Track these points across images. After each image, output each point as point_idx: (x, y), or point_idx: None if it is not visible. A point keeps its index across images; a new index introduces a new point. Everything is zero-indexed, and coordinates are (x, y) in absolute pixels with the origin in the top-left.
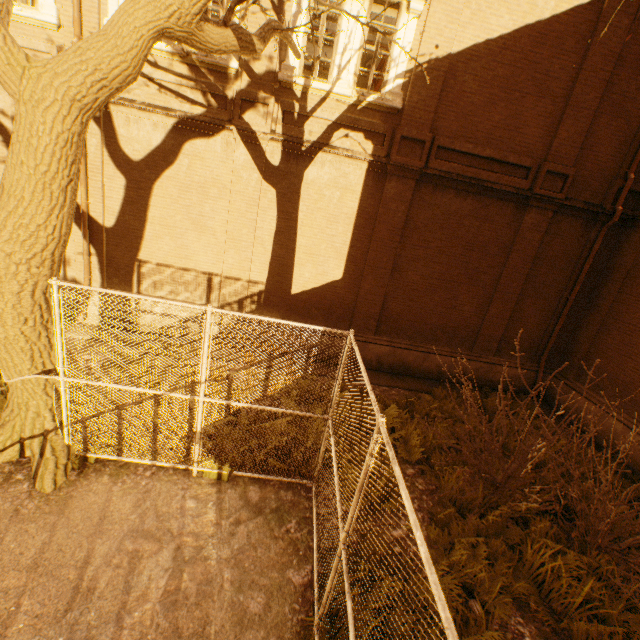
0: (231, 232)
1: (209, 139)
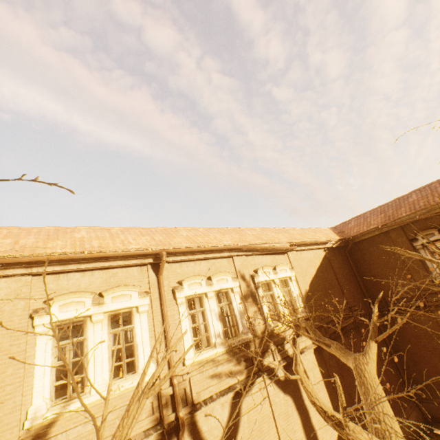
0: None
1: (251, 389)
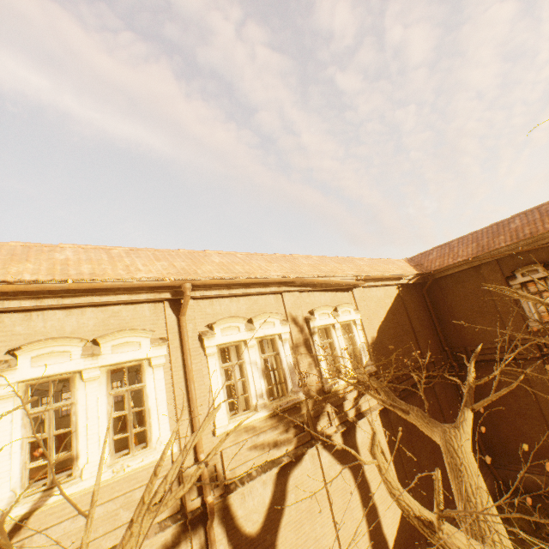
0: (342, 534)
1: (301, 462)
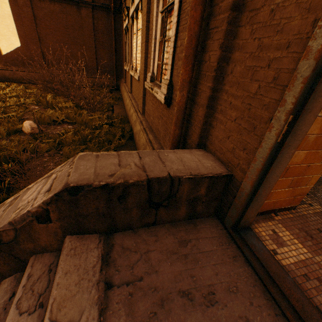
0: None
1: None
